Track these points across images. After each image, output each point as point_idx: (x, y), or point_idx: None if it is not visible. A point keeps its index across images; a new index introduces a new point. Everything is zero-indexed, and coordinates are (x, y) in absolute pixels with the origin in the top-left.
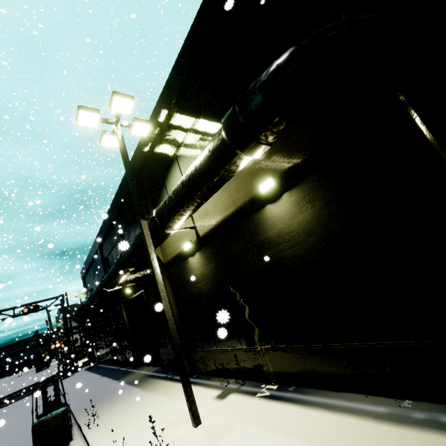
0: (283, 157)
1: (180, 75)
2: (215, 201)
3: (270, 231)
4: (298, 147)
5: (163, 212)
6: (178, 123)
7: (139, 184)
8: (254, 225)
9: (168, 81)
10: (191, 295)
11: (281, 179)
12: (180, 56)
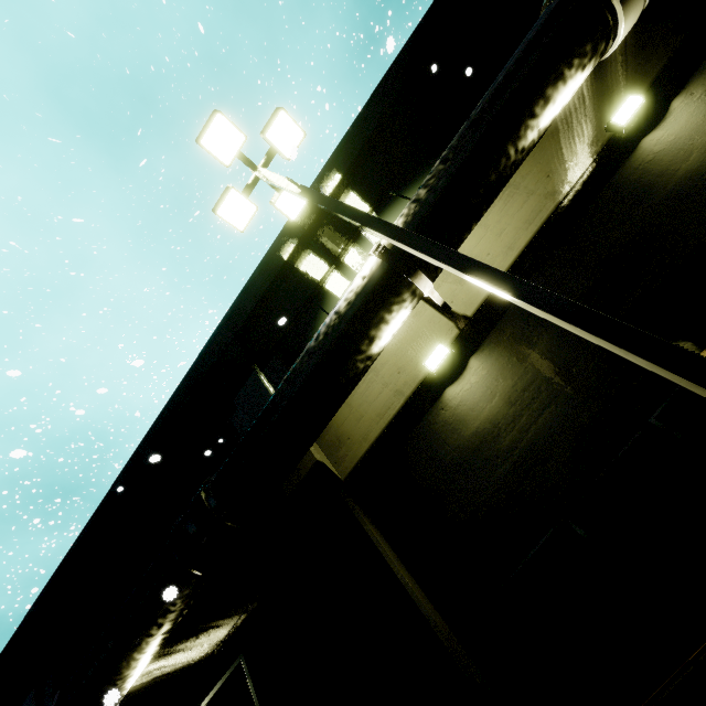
0: (630, 77)
1: (358, 138)
2: (492, 227)
3: (682, 163)
4: (652, 52)
5: (412, 219)
6: (353, 200)
7: (243, 347)
8: (629, 186)
9: (331, 159)
10: (490, 492)
11: (648, 95)
12: (356, 123)
